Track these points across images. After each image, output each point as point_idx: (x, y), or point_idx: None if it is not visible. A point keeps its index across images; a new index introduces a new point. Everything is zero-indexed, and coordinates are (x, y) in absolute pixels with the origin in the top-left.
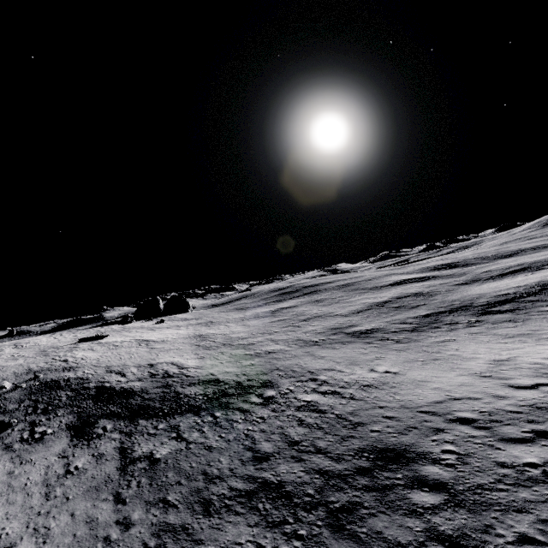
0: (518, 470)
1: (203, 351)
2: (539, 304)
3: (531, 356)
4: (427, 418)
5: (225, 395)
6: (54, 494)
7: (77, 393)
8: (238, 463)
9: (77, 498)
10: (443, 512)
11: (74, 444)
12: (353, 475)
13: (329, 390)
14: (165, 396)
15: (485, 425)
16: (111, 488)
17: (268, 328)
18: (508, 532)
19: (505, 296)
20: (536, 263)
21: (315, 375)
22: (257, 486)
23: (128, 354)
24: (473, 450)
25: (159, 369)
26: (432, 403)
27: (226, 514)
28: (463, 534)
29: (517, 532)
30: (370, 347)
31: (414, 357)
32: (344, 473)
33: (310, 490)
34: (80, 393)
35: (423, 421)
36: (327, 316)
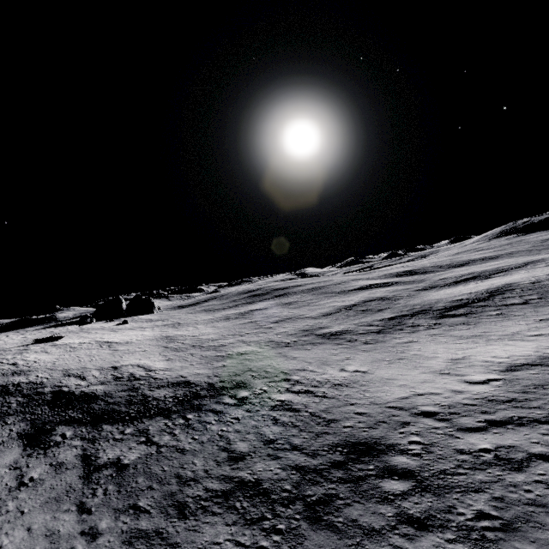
0: (474, 455)
1: (171, 353)
2: (488, 309)
3: (482, 355)
4: (395, 413)
5: (197, 397)
6: (5, 509)
7: (30, 399)
8: (213, 464)
9: (34, 511)
10: (412, 497)
11: (28, 454)
12: (328, 469)
13: (302, 390)
14: (132, 400)
15: (445, 418)
16: (74, 498)
17: (239, 330)
18: (467, 510)
19: (459, 301)
20: (484, 272)
21: (288, 375)
22: (234, 486)
23: (88, 357)
24: (436, 440)
25: (124, 372)
26: (399, 399)
27: (202, 515)
28: (430, 516)
29: (475, 509)
30: (340, 348)
31: (381, 357)
32: (320, 467)
33: (287, 485)
34: (33, 399)
35: (391, 416)
36: (298, 318)
